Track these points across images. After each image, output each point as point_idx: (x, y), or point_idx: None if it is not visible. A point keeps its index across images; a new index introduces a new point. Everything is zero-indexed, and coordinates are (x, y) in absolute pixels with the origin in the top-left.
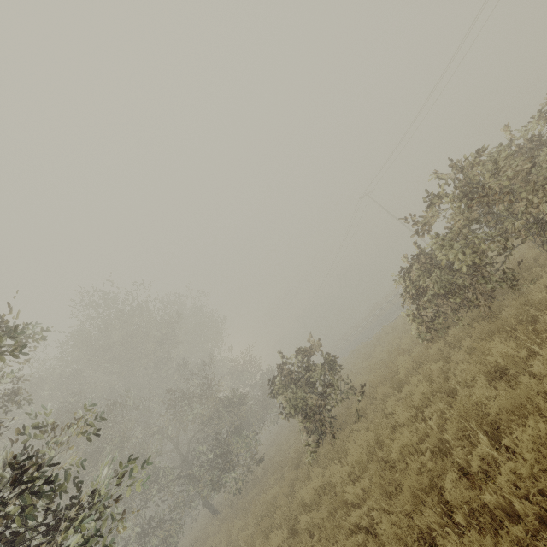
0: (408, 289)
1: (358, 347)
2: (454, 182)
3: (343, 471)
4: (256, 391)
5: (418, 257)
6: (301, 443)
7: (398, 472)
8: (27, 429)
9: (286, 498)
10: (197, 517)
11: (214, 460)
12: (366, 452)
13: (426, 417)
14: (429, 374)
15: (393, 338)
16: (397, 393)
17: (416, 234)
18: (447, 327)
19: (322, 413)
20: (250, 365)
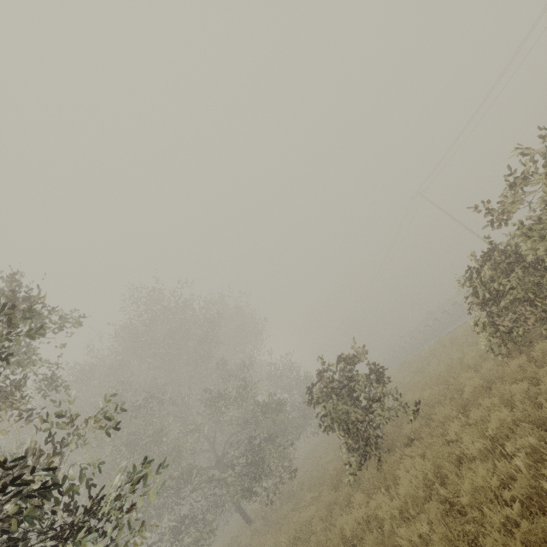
0: (477, 291)
1: (408, 359)
2: (546, 156)
3: (392, 505)
4: (295, 398)
5: (491, 253)
6: (341, 459)
7: (471, 522)
8: (49, 417)
9: (323, 524)
10: (232, 520)
11: (248, 466)
12: (422, 486)
13: (510, 454)
14: (508, 397)
15: (453, 350)
16: (462, 417)
17: (490, 224)
18: (530, 341)
19: (367, 430)
20: (289, 370)
